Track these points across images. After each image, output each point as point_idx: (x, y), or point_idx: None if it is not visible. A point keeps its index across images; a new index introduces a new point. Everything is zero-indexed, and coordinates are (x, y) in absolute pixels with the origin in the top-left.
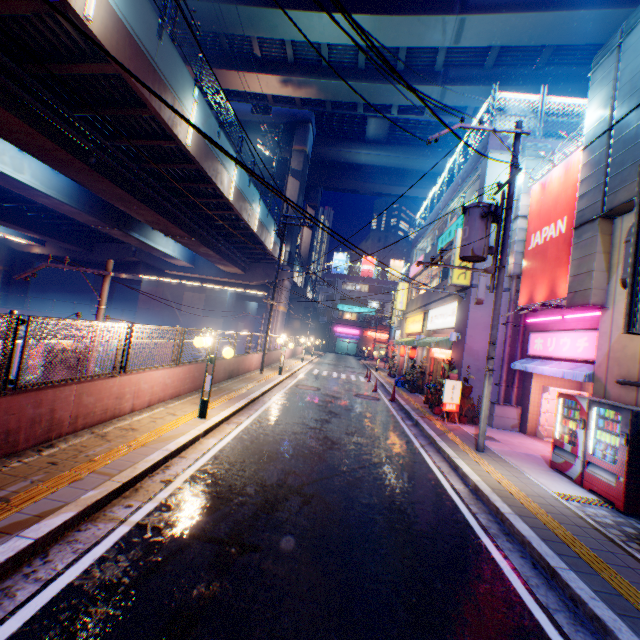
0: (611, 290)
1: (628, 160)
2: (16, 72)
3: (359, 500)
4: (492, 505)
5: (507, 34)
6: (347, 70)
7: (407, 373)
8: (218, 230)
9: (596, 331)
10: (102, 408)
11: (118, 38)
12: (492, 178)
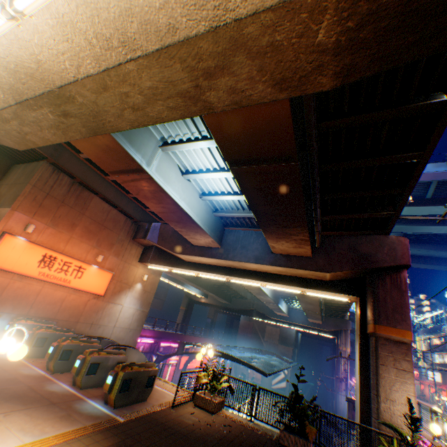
0: None
1: None
2: None
3: None
4: None
5: None
6: None
7: None
8: (326, 305)
9: None
10: None
11: None
12: None
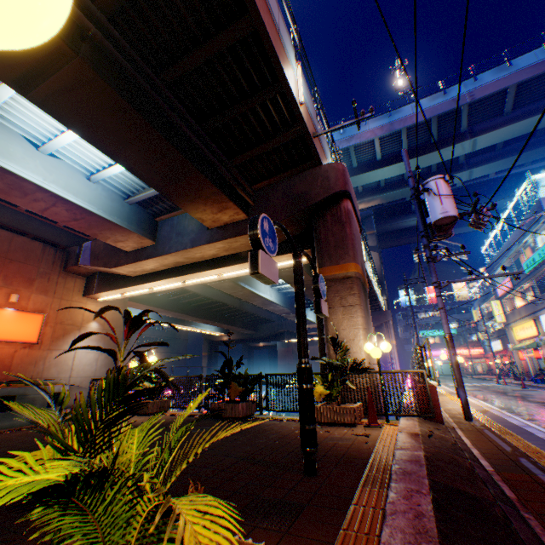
0: None
1: None
2: None
3: None
4: None
5: (508, 134)
6: (397, 184)
7: (544, 369)
8: None
9: None
10: None
11: None
12: None
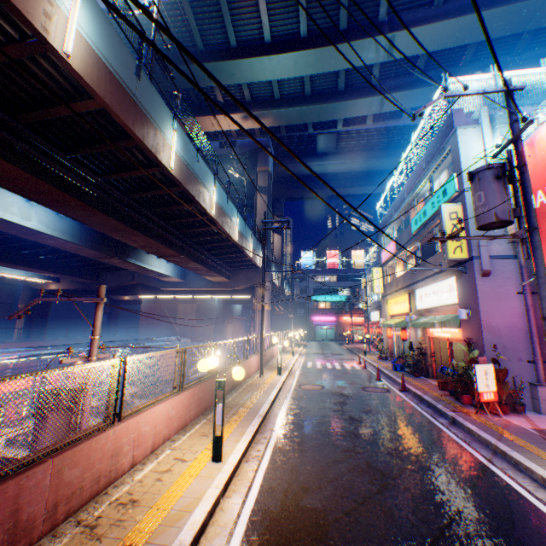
0: None
1: None
2: (9, 123)
3: None
4: None
5: (434, 41)
6: (296, 99)
7: (406, 356)
8: (203, 245)
9: None
10: (92, 477)
11: (98, 74)
12: (466, 151)
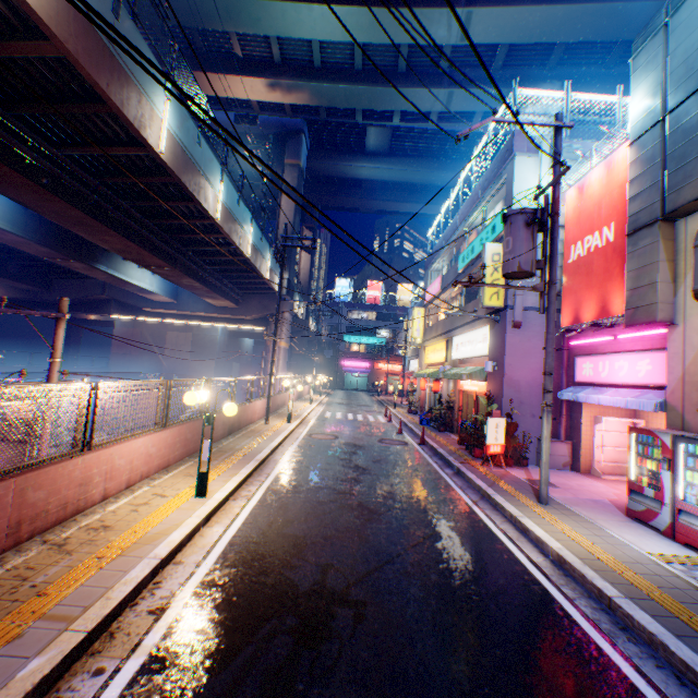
0: (679, 303)
1: (692, 152)
2: None
3: (426, 601)
4: (591, 585)
5: (517, 30)
6: (343, 72)
7: (434, 410)
8: (204, 257)
9: (661, 351)
10: (58, 503)
11: (58, 7)
12: (520, 184)
